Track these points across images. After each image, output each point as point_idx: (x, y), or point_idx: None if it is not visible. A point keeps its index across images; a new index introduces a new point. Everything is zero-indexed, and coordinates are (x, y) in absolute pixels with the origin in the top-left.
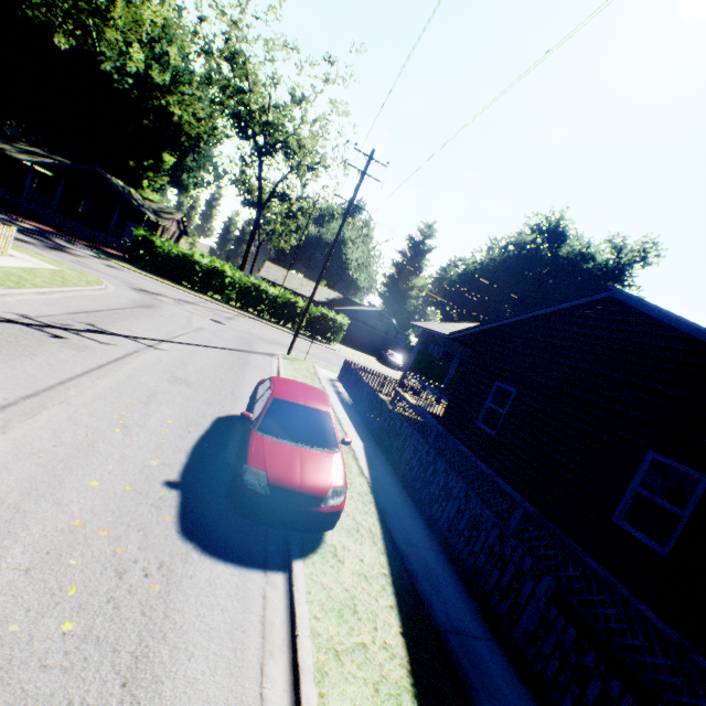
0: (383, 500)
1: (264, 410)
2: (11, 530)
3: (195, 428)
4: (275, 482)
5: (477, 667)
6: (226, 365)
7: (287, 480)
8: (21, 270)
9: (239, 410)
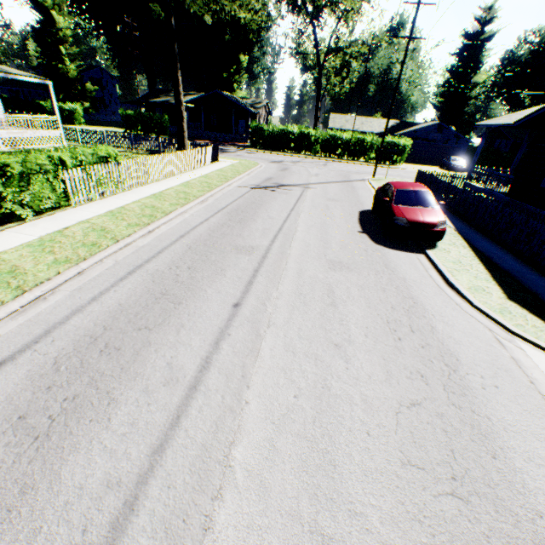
0: (465, 236)
1: (393, 196)
2: (327, 241)
3: (353, 216)
4: (410, 221)
5: (528, 280)
6: (344, 190)
7: (416, 220)
8: (231, 167)
9: (366, 208)
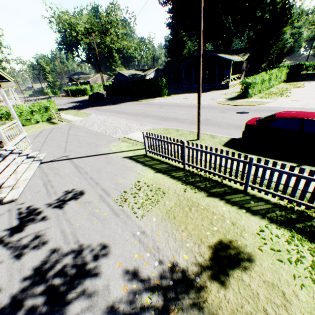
0: None
1: None
2: None
3: None
4: None
5: None
6: None
7: None
8: None
9: None
